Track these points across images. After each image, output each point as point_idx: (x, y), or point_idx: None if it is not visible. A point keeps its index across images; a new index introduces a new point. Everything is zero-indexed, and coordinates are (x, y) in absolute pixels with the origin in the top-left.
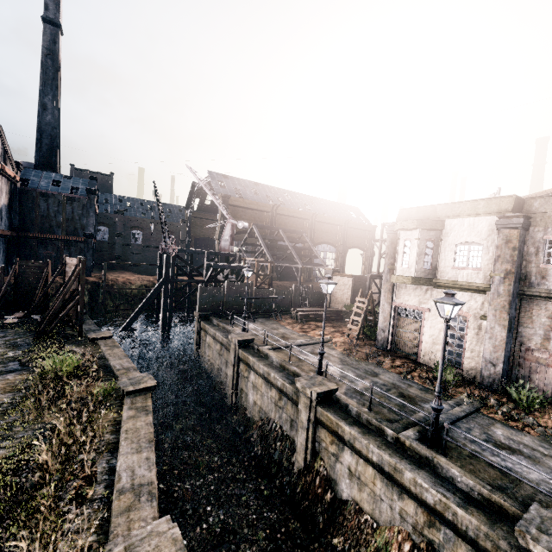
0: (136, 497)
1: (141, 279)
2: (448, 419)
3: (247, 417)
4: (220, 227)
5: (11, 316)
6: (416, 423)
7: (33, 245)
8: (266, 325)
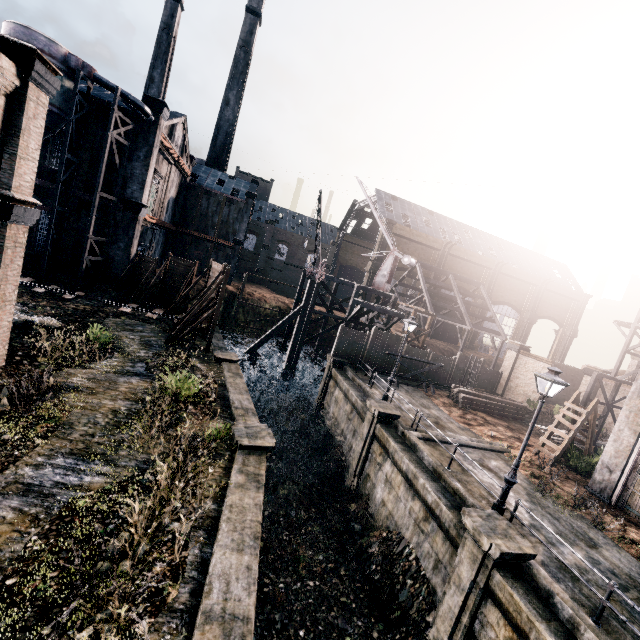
0: (225, 638)
1: (276, 298)
2: None
3: (368, 515)
4: (374, 257)
5: (153, 311)
6: None
7: (187, 242)
8: (414, 398)
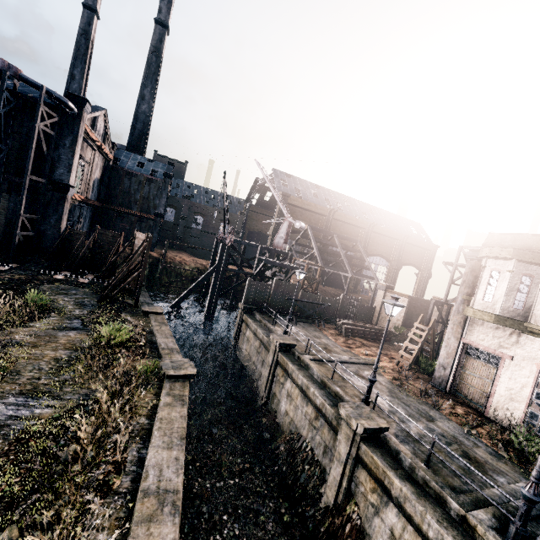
0: (160, 505)
1: (195, 261)
2: (534, 509)
3: (275, 424)
4: (275, 223)
5: (84, 277)
6: (489, 502)
7: (113, 216)
8: (308, 331)
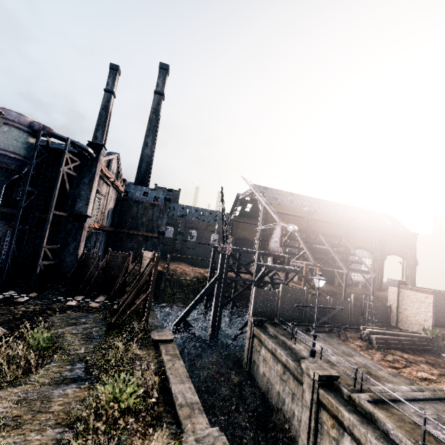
0: None
1: (194, 270)
2: None
3: None
4: (260, 229)
5: (96, 300)
6: None
7: (123, 238)
8: (333, 346)
